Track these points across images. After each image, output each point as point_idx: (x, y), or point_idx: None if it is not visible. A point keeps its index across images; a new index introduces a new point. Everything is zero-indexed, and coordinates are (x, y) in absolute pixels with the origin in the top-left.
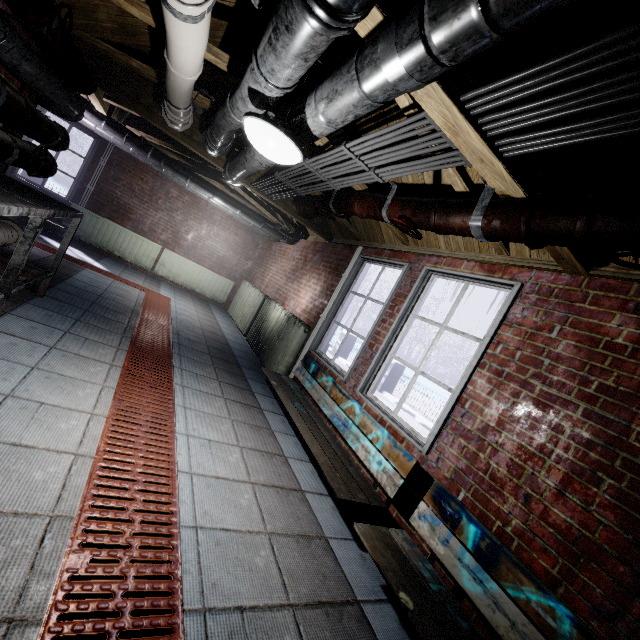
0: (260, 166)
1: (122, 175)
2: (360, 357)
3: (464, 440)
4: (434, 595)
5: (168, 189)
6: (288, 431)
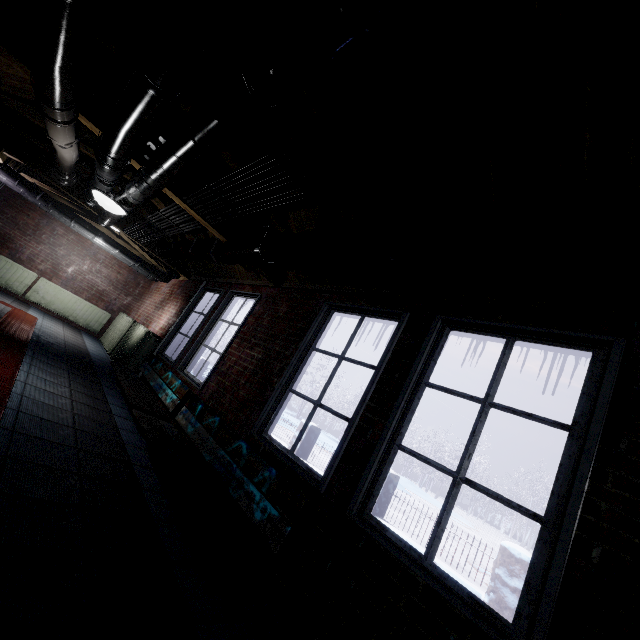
0: (116, 215)
1: (8, 209)
2: (186, 349)
3: (219, 376)
4: (168, 435)
5: (54, 227)
6: (119, 397)
